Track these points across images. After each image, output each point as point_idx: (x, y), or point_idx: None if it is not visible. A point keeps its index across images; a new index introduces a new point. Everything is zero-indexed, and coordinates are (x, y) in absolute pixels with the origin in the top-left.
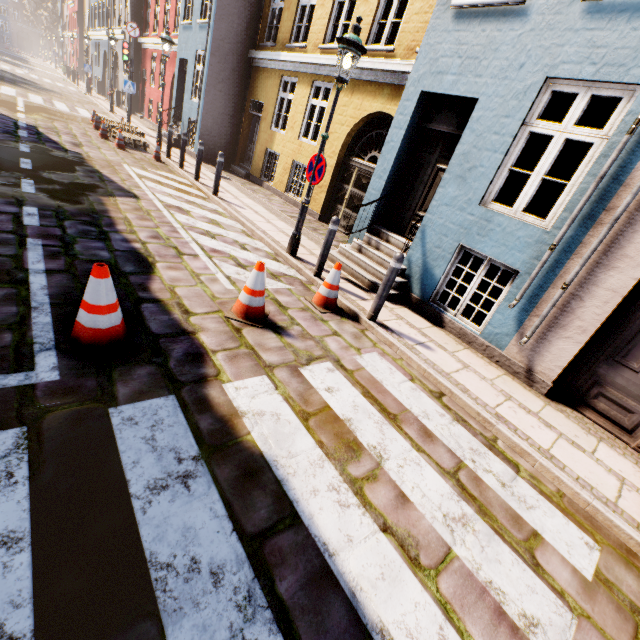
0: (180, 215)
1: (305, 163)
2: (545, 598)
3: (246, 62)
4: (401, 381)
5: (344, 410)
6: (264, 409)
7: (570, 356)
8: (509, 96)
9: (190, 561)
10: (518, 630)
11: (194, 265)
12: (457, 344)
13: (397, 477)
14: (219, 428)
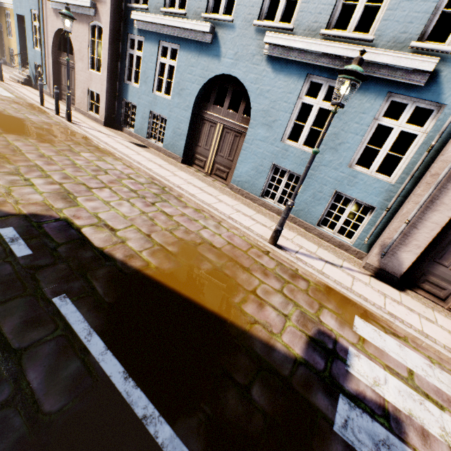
0: None
1: None
2: None
3: None
4: None
5: None
6: None
7: (53, 85)
8: (28, 15)
9: None
10: None
11: None
12: (38, 92)
13: None
14: None
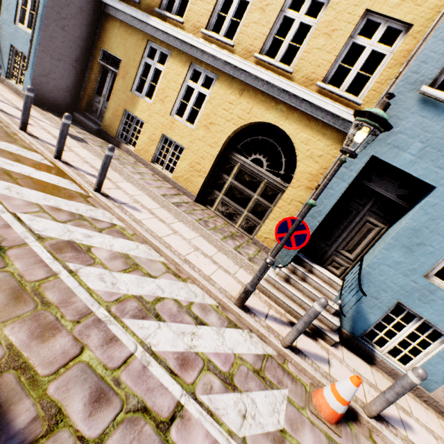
0: (86, 270)
1: (179, 142)
2: None
3: (96, 4)
4: None
5: None
6: None
7: None
8: None
9: None
10: None
11: None
12: None
13: None
14: None
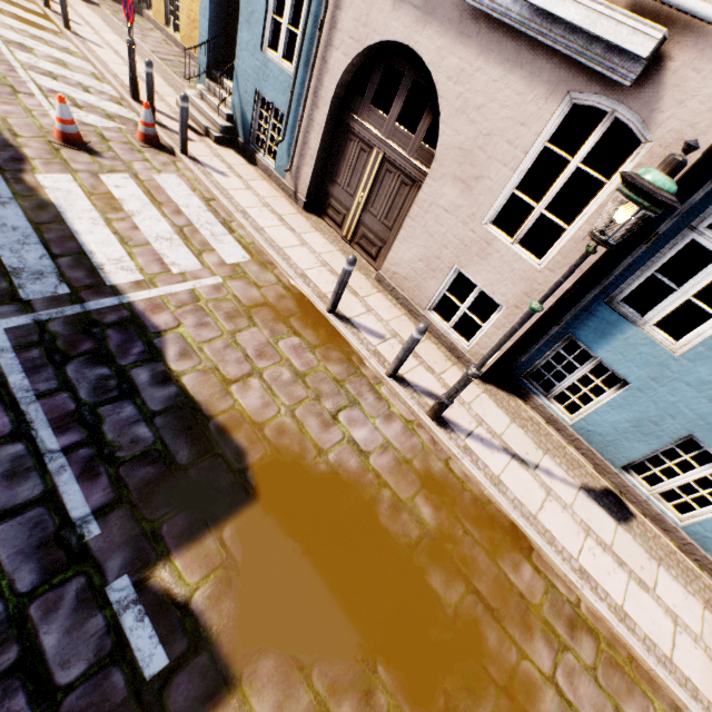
0: (21, 53)
1: None
2: (192, 262)
3: None
4: (183, 190)
5: (122, 196)
6: (62, 188)
7: (310, 178)
8: None
9: (3, 224)
10: (165, 264)
11: (29, 103)
12: (259, 177)
13: (139, 222)
14: (28, 191)
